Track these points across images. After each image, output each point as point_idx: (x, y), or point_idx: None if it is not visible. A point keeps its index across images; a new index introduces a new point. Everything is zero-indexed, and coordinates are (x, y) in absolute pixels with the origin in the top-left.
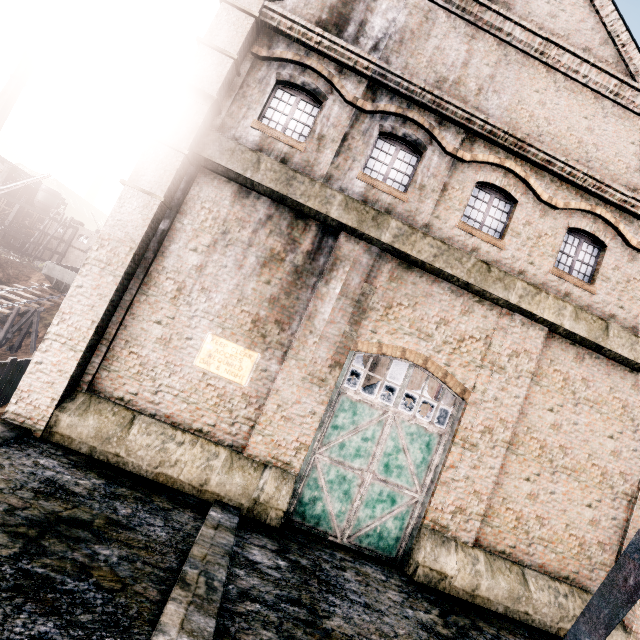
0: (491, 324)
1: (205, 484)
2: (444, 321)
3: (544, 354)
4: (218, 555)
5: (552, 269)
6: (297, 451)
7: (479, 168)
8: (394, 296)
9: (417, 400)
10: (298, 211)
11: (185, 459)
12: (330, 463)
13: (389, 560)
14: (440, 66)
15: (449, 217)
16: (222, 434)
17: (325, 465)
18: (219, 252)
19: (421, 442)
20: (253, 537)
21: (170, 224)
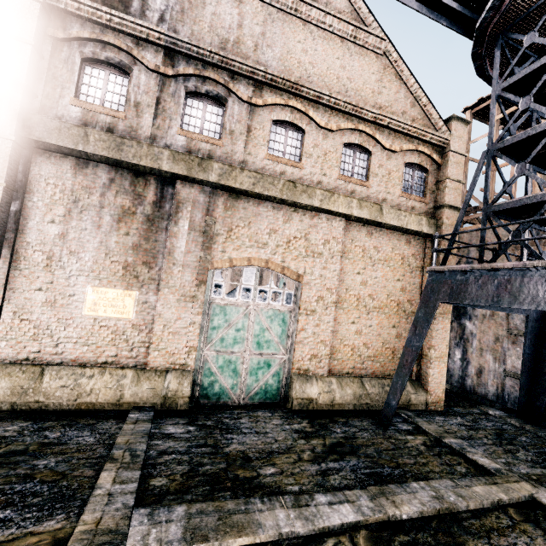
0: (306, 225)
1: (121, 399)
2: (273, 231)
3: (346, 237)
4: (138, 437)
5: (339, 176)
6: (189, 353)
7: (271, 109)
8: (232, 221)
9: (268, 292)
10: (135, 170)
11: (98, 386)
12: (217, 354)
13: (276, 404)
14: (220, 30)
15: (258, 152)
16: (125, 360)
17: (213, 357)
18: (76, 219)
19: (278, 320)
20: (168, 420)
21: (21, 204)
